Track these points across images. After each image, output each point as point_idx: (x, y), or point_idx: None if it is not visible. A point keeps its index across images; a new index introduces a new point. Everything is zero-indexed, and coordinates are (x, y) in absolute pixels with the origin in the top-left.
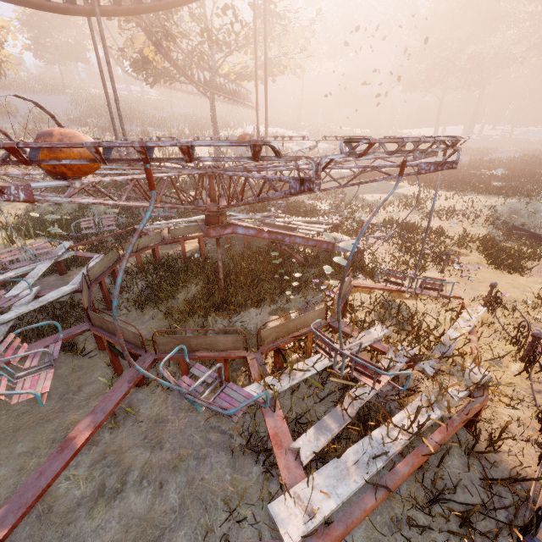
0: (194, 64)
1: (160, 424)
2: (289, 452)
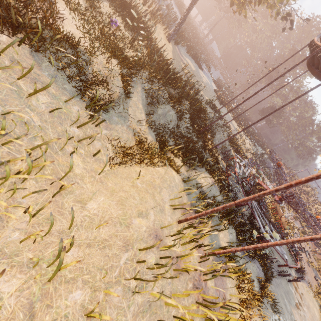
0: None
1: None
2: None
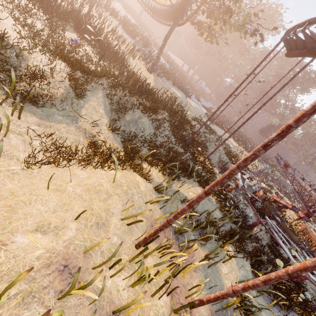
0: (193, 3)
1: None
2: None
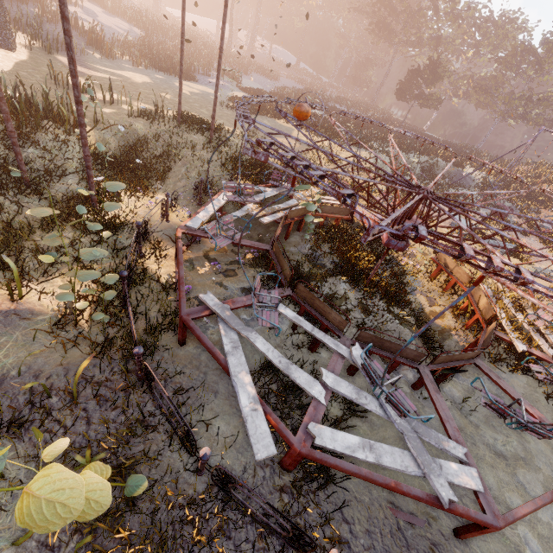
0: None
1: (476, 392)
2: (551, 359)
